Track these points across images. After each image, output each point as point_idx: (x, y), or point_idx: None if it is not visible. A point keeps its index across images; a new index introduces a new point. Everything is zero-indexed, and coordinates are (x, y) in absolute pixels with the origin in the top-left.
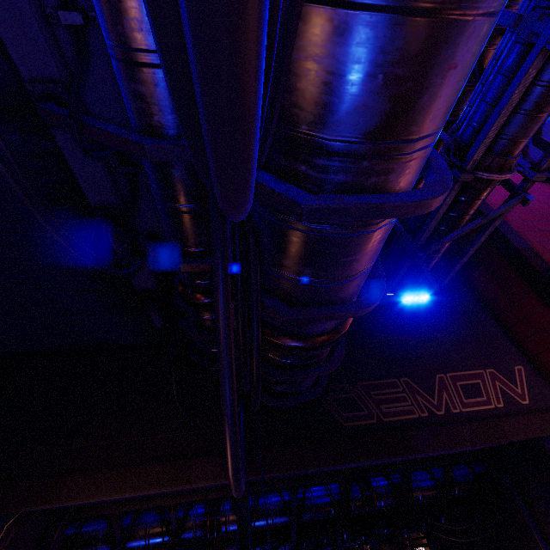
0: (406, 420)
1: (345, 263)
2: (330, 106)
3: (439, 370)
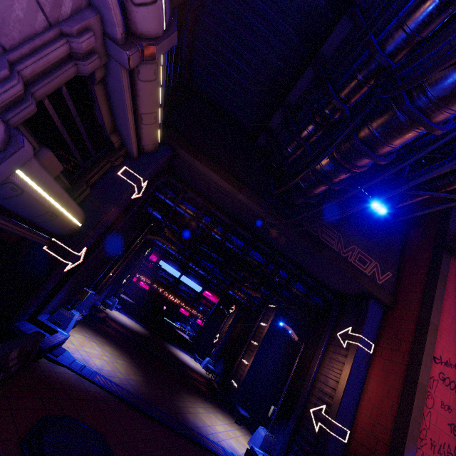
0: (328, 245)
1: (392, 135)
2: (437, 83)
3: (357, 245)
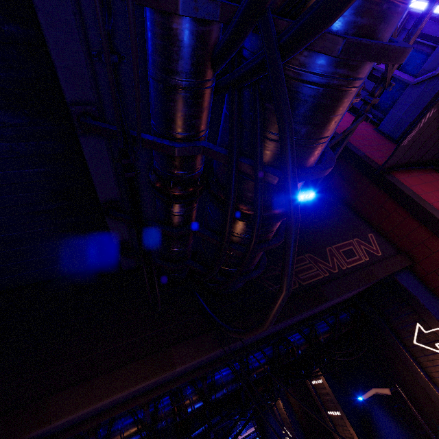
0: (317, 281)
1: (330, 120)
2: None
3: (327, 245)
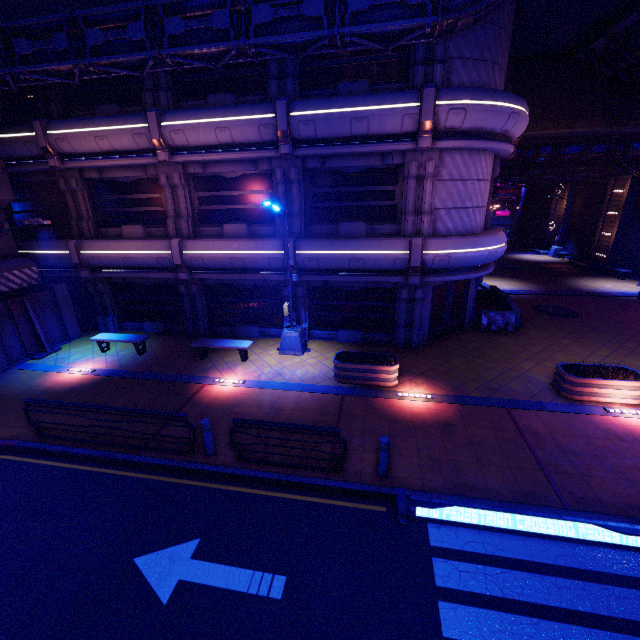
0: None
1: None
2: None
3: None
